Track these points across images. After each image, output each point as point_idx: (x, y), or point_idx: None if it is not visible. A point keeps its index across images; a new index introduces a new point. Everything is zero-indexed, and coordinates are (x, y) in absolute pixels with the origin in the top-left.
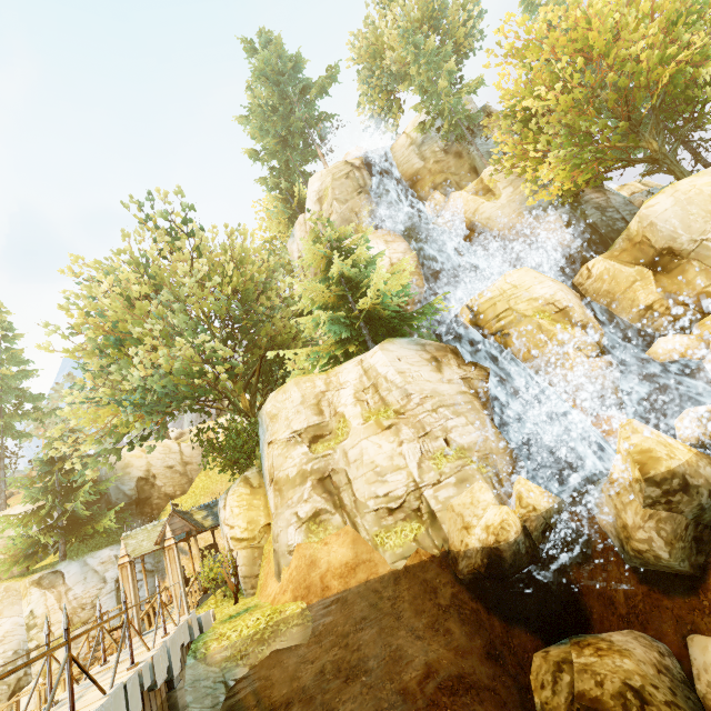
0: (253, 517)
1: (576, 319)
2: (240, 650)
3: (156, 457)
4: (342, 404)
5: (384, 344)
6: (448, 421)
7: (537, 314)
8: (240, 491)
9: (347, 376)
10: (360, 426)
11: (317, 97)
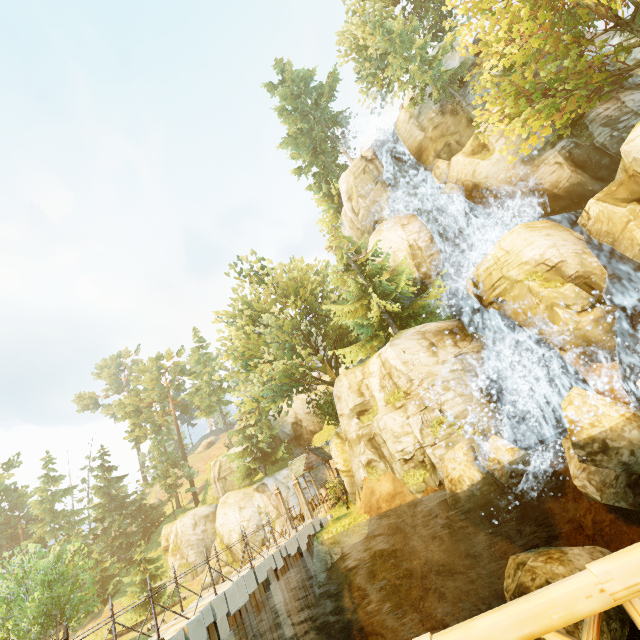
0: (346, 457)
1: (568, 273)
2: (337, 539)
3: (298, 407)
4: (372, 390)
5: (393, 341)
6: (441, 397)
7: (529, 277)
8: (335, 441)
9: (373, 367)
10: (383, 406)
11: (328, 101)
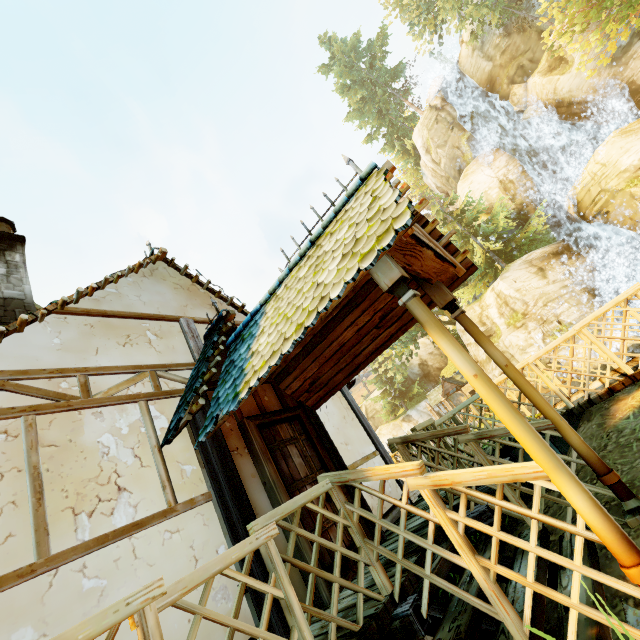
0: None
1: None
2: None
3: (420, 351)
4: (492, 318)
5: (503, 275)
6: (556, 310)
7: (630, 184)
8: None
9: (489, 300)
10: (505, 329)
11: (382, 60)
